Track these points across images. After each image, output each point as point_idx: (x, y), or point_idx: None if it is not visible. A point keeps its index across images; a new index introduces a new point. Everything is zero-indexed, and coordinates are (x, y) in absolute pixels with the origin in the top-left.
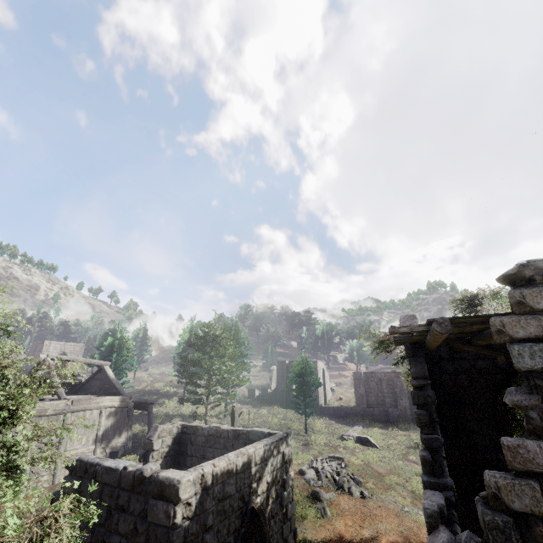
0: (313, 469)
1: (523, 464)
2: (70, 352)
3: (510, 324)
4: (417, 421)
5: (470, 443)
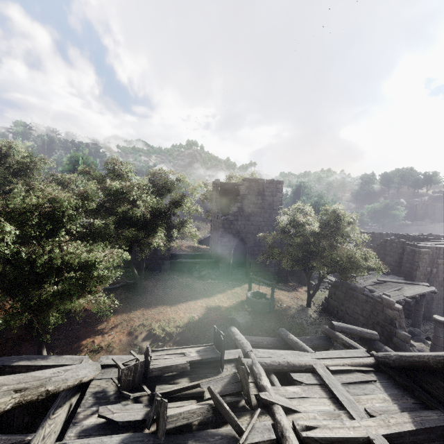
0: None
1: (237, 206)
2: None
3: (241, 187)
4: (216, 205)
5: (222, 212)
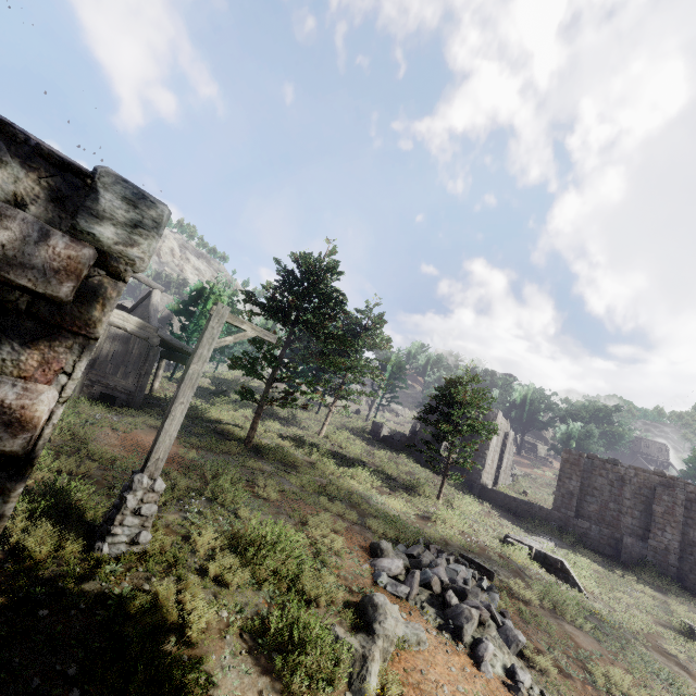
0: (410, 559)
1: None
2: None
3: None
4: None
5: None
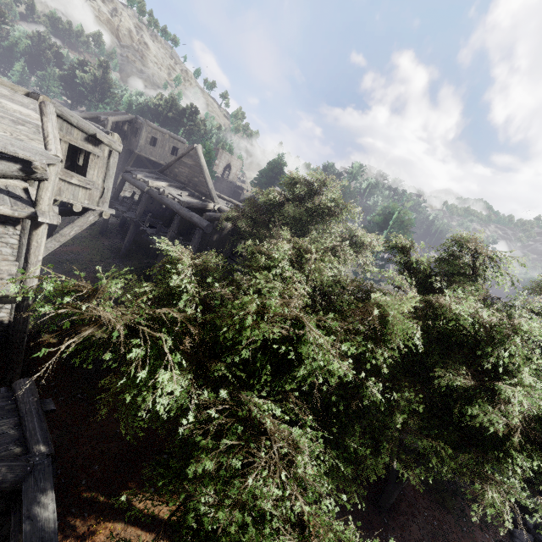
0: None
1: None
2: (233, 165)
3: None
4: None
5: None
